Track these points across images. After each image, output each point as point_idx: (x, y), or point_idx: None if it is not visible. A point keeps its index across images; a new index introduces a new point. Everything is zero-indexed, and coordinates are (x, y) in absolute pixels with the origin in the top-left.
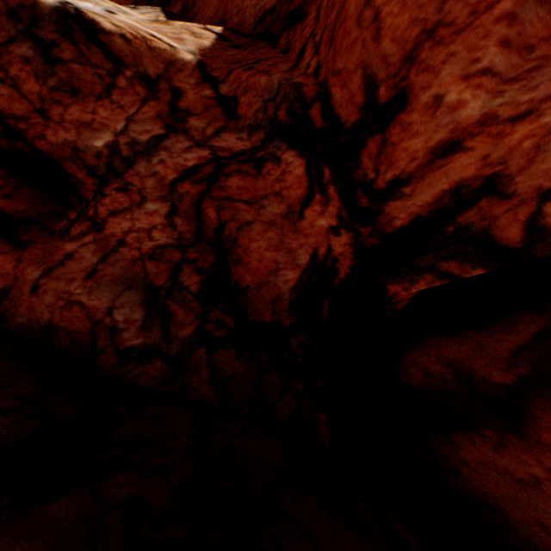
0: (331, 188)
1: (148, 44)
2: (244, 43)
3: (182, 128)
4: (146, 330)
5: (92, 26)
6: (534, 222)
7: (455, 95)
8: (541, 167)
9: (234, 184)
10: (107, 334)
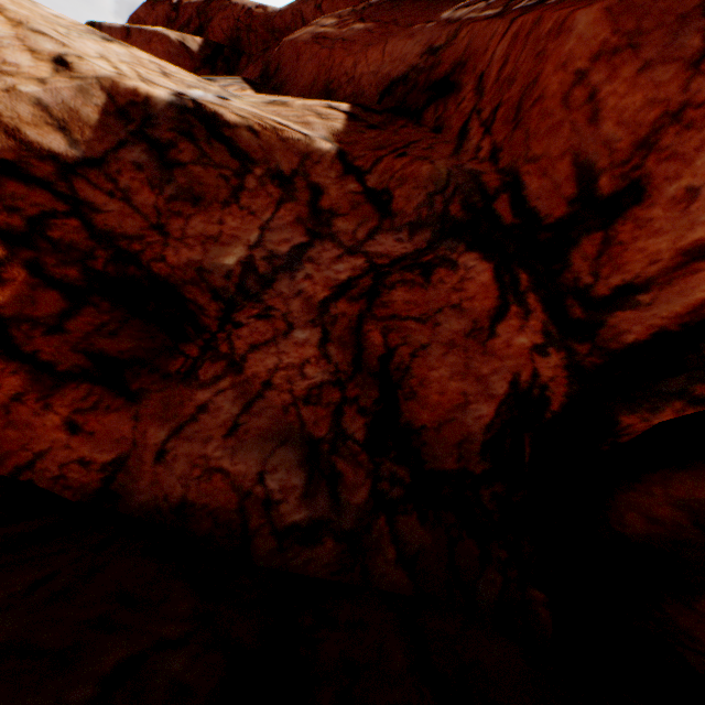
0: (530, 297)
1: (279, 135)
2: (379, 121)
3: (327, 233)
4: (310, 498)
5: (214, 119)
6: None
7: None
8: None
9: (399, 298)
10: (259, 509)
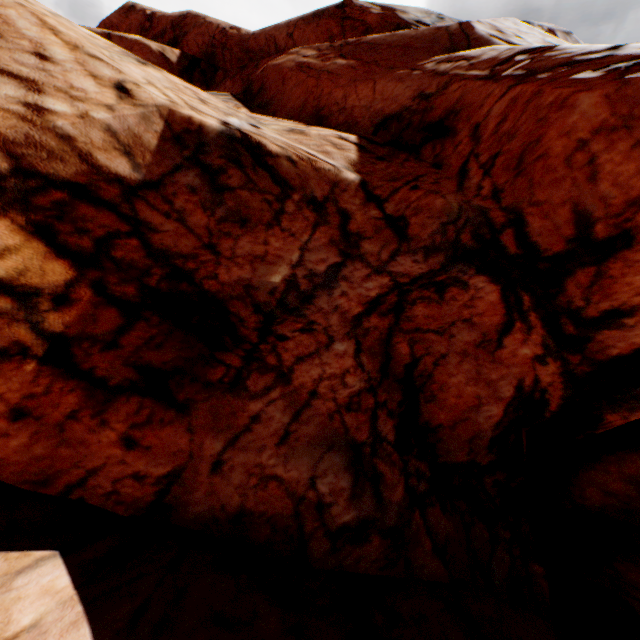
0: (531, 316)
1: (313, 165)
2: (384, 154)
3: (356, 254)
4: (356, 499)
5: (258, 148)
6: None
7: None
8: None
9: (420, 313)
10: (312, 512)
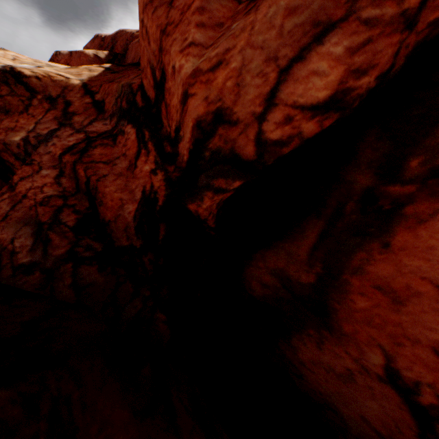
0: (150, 144)
1: (52, 79)
2: (121, 70)
3: (69, 123)
4: (33, 251)
5: (19, 75)
6: (259, 139)
7: (178, 63)
8: (248, 98)
9: (98, 152)
10: (9, 256)
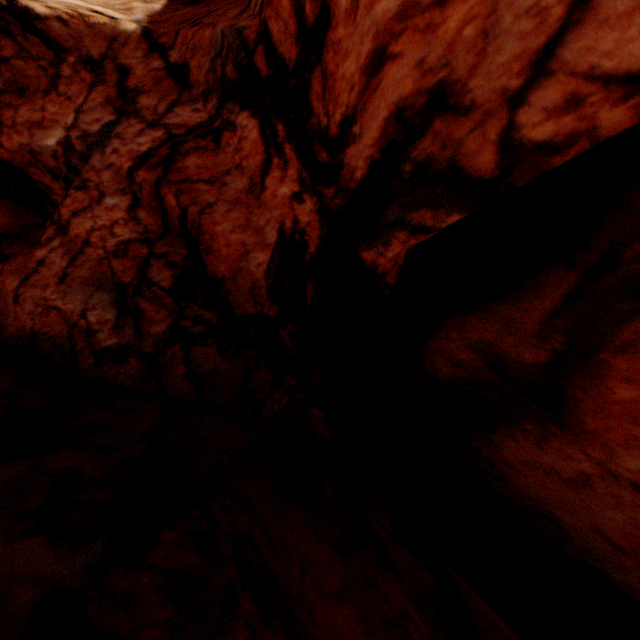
0: (287, 148)
1: (86, 21)
2: None
3: (133, 110)
4: (119, 329)
5: (27, 14)
6: (508, 139)
7: None
8: (499, 60)
9: (193, 164)
10: (83, 336)
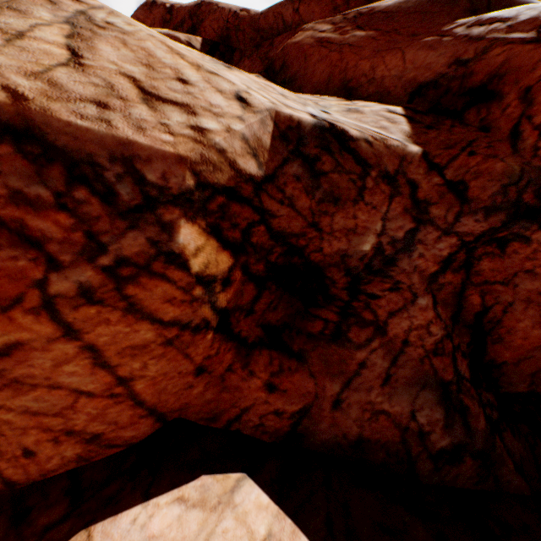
0: None
1: (384, 143)
2: (430, 122)
3: (426, 219)
4: (449, 428)
5: (342, 135)
6: None
7: None
8: None
9: (485, 267)
10: (415, 439)
